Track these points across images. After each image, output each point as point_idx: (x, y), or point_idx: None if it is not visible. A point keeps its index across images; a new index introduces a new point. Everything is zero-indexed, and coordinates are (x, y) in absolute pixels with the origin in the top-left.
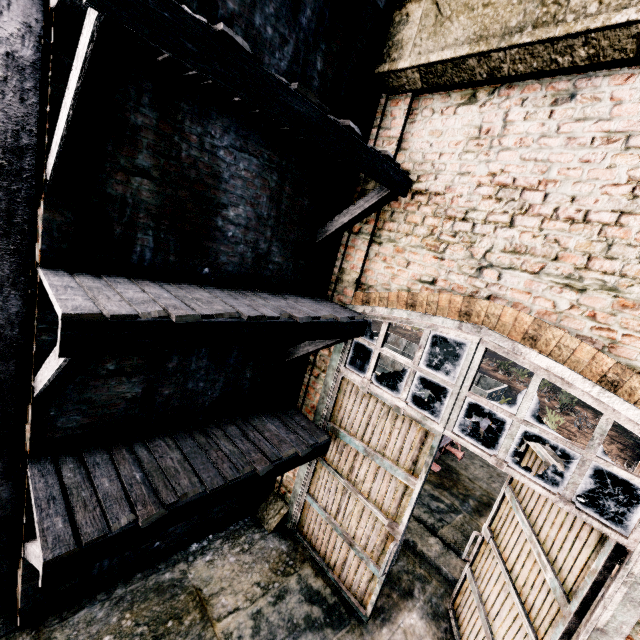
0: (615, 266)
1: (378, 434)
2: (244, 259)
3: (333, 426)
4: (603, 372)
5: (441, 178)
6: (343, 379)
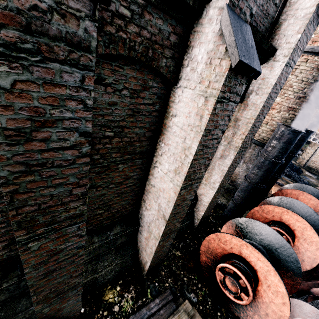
0: None
1: None
2: None
3: None
4: None
5: None
6: None
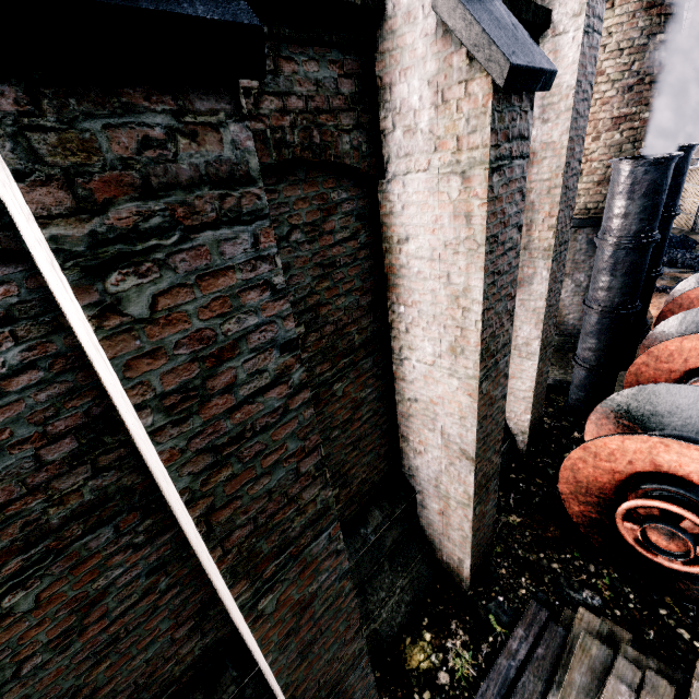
0: None
1: None
2: None
3: None
4: None
5: None
6: None
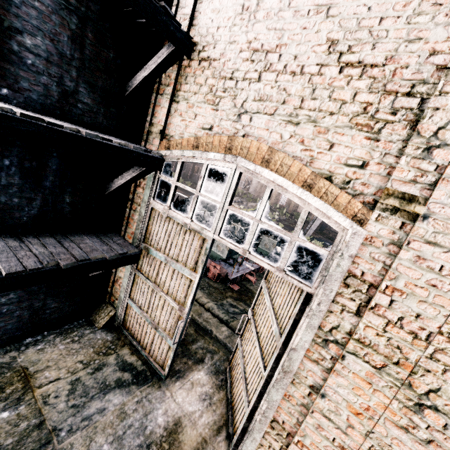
0: (316, 104)
1: (174, 246)
2: (49, 91)
3: (145, 245)
4: (305, 179)
5: (218, 47)
6: (153, 209)
